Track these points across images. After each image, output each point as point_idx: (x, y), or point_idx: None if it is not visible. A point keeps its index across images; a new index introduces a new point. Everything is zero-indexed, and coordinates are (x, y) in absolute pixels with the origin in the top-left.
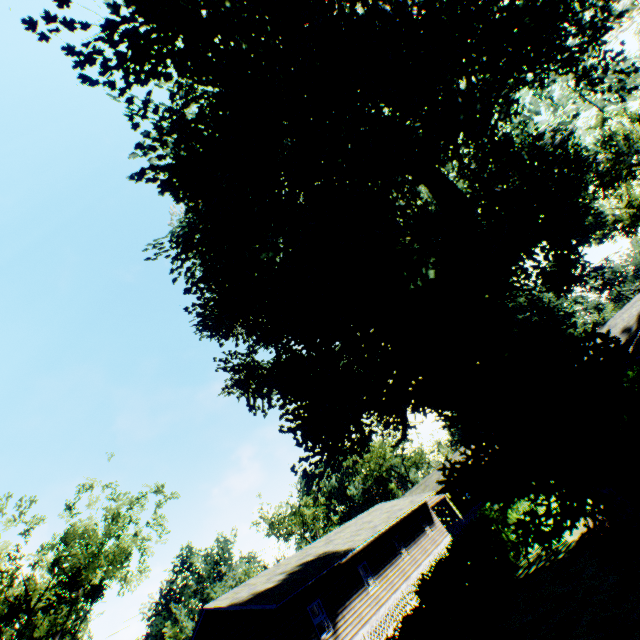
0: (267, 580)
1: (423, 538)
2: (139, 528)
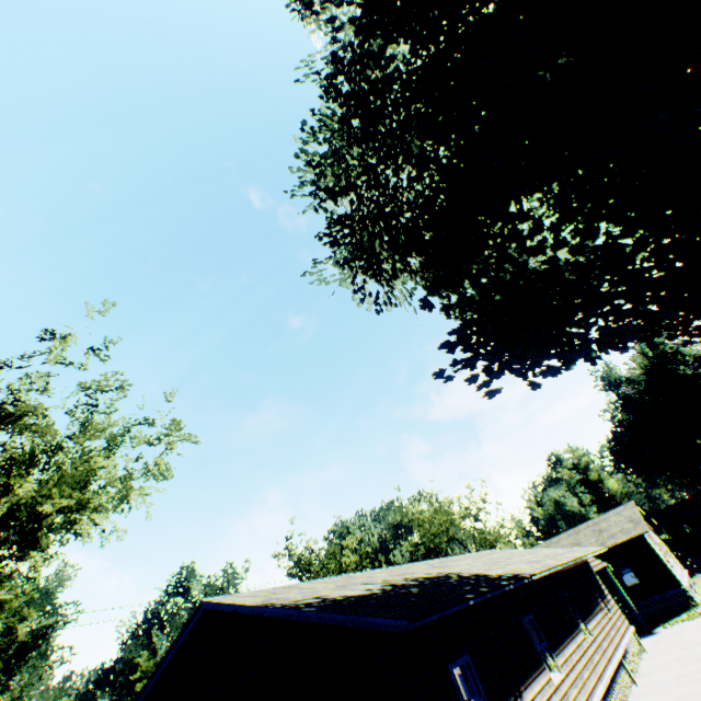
0: (340, 587)
1: (600, 615)
2: (129, 461)
